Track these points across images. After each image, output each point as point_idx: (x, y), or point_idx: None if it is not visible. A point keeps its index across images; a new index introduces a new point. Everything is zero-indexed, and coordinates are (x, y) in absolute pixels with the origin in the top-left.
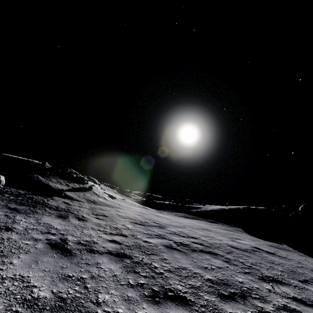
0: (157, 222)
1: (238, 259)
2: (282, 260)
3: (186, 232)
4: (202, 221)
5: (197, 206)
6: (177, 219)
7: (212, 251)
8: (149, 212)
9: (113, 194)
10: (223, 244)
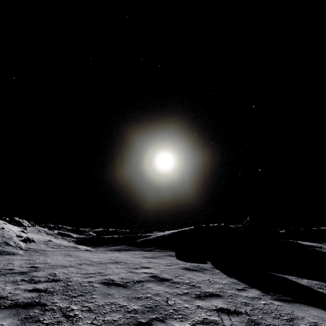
0: (38, 266)
1: (71, 306)
2: (168, 288)
3: (62, 273)
4: (135, 251)
5: (149, 234)
6: (97, 255)
7: (40, 300)
8: (67, 251)
9: (40, 236)
10: (96, 281)
